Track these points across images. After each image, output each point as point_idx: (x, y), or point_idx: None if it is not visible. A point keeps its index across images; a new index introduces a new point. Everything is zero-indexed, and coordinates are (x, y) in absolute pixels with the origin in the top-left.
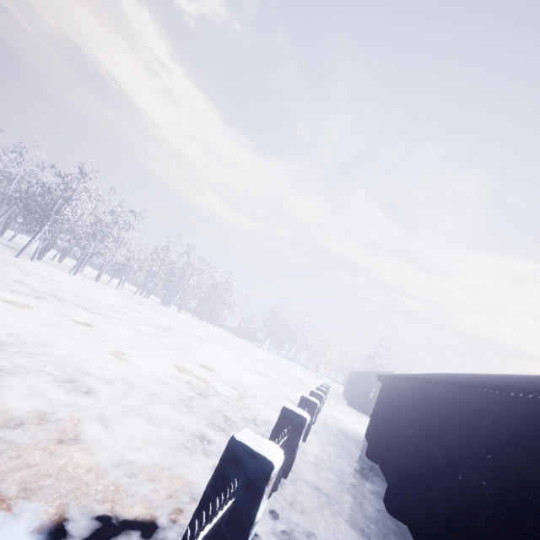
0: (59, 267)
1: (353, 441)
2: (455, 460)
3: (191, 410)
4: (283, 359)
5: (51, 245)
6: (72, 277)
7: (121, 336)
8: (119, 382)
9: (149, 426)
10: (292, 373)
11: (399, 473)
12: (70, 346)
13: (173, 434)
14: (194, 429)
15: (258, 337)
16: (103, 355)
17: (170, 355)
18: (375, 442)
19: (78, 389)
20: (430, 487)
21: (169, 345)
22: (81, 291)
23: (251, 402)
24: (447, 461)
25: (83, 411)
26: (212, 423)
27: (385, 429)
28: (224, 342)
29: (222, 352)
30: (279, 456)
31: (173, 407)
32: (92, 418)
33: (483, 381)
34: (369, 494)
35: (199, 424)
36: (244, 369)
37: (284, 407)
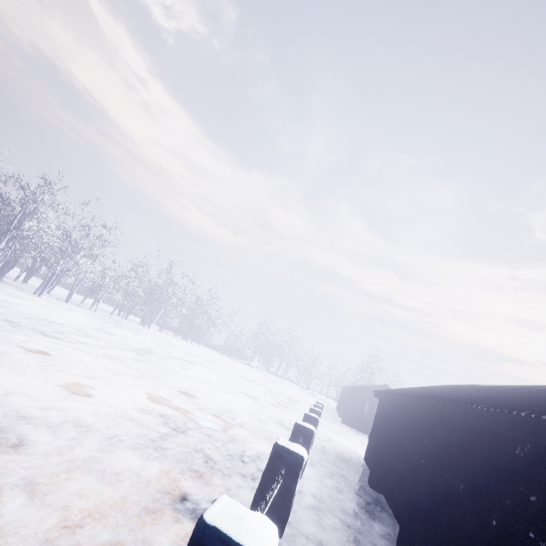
0: (22, 288)
1: (353, 468)
2: (483, 498)
3: (163, 453)
4: (272, 376)
5: (12, 264)
6: (36, 298)
7: (85, 363)
8: (69, 425)
9: (101, 486)
10: (283, 391)
11: (414, 513)
12: (9, 381)
13: (133, 494)
14: (164, 480)
15: (246, 354)
16: (54, 390)
17: (144, 383)
18: (379, 469)
19: (3, 442)
20: (454, 531)
21: (144, 370)
22: (44, 313)
23: (238, 432)
24: (473, 499)
25: (1, 476)
26: (188, 469)
27: (388, 453)
28: (210, 362)
29: (206, 374)
30: (272, 540)
31: (139, 453)
32: (14, 485)
33: (505, 398)
34: (379, 540)
35: (171, 473)
36: (230, 392)
37: (276, 444)
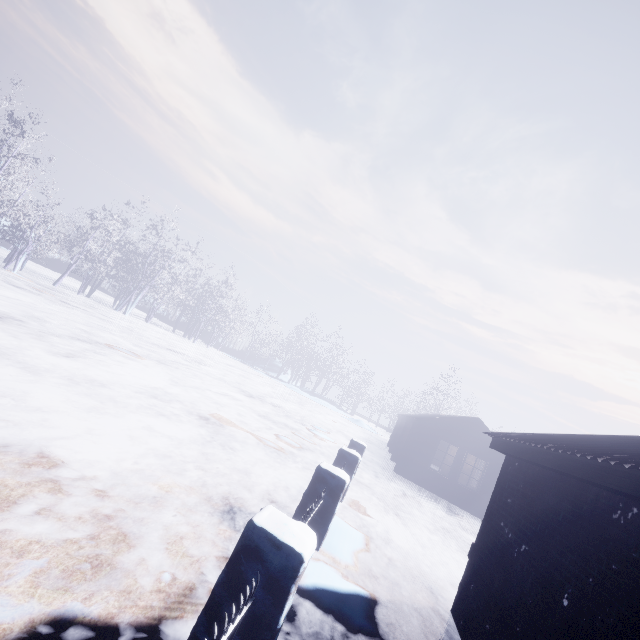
0: None
1: None
2: None
3: None
4: (305, 394)
5: None
6: None
7: None
8: None
9: None
10: (308, 416)
11: None
12: None
13: None
14: None
15: (277, 365)
16: None
17: None
18: None
19: None
20: None
21: None
22: None
23: None
24: None
25: None
26: None
27: None
28: (195, 363)
29: (141, 373)
30: None
31: None
32: None
33: None
34: None
35: None
36: (152, 411)
37: None
